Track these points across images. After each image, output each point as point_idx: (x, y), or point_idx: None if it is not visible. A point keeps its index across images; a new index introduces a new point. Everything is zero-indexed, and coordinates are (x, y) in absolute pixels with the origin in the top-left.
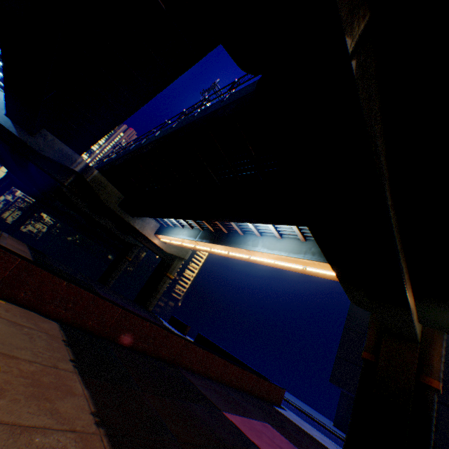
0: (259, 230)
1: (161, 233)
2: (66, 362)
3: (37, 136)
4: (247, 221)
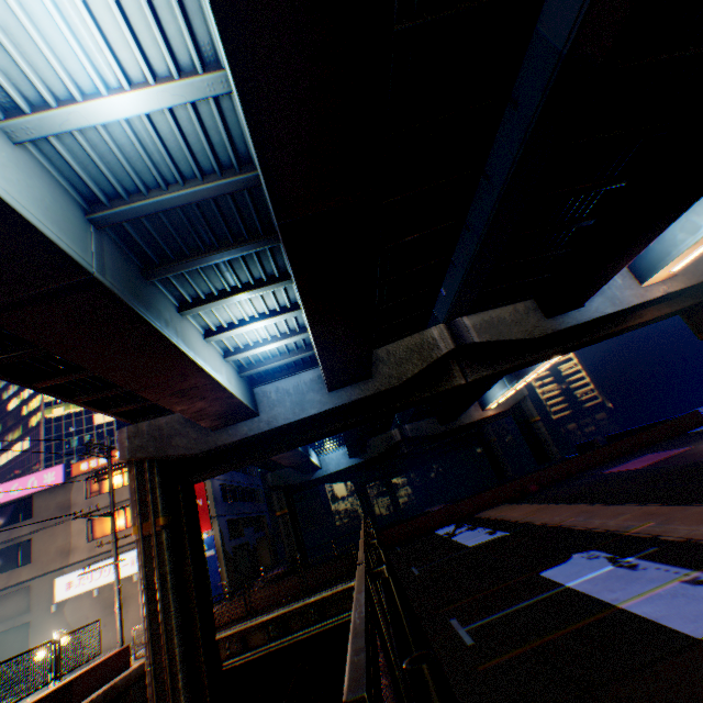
0: None
1: (484, 406)
2: (514, 505)
3: (367, 449)
4: None
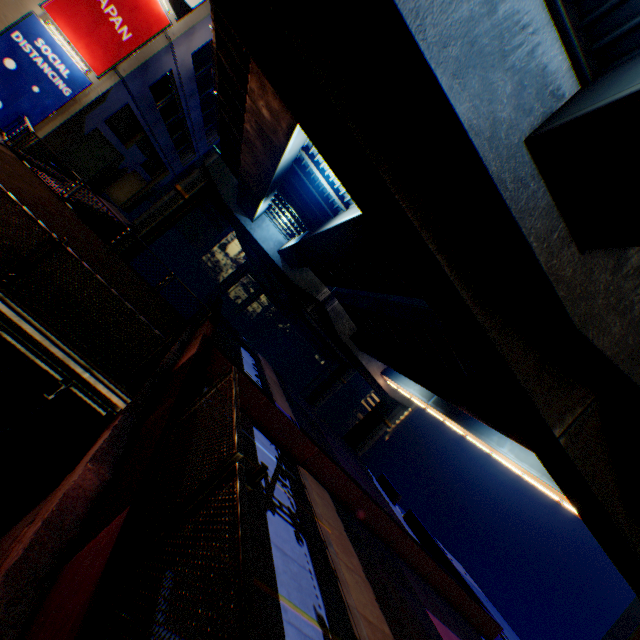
0: None
1: (387, 375)
2: (343, 530)
3: (295, 268)
4: (491, 426)
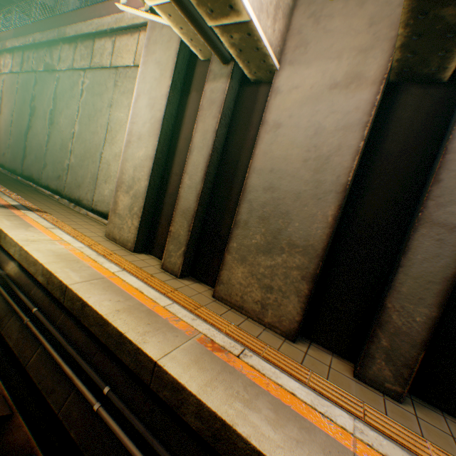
0: None
1: None
2: None
3: None
4: None
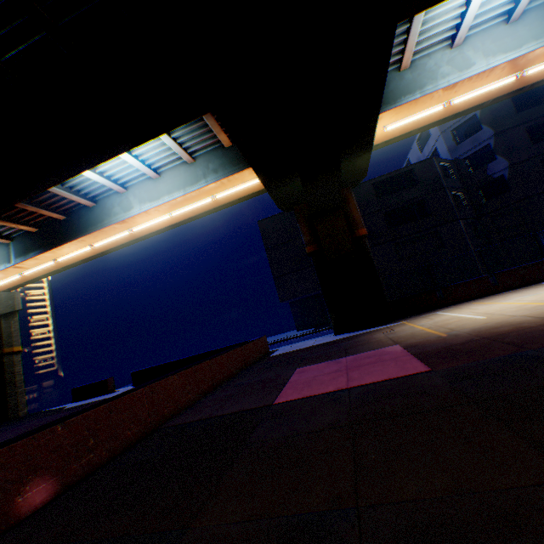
0: (119, 182)
1: None
2: None
3: None
4: (93, 162)
